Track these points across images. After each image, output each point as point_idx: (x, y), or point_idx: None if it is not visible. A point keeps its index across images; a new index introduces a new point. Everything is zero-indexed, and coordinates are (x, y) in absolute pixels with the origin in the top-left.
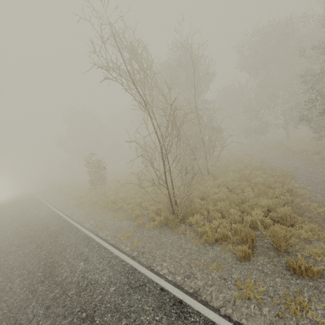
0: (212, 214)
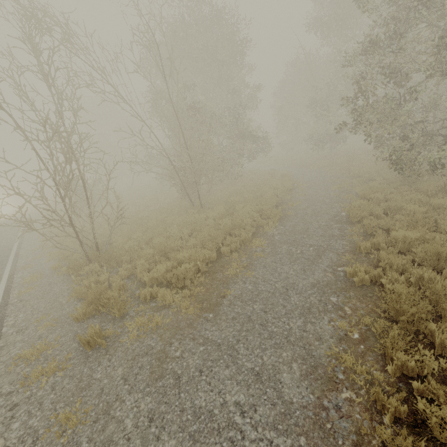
0: (123, 264)
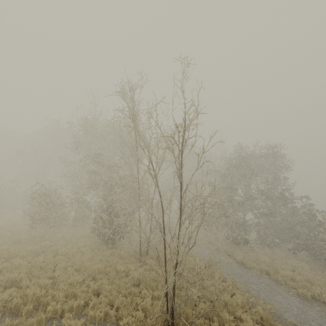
0: (211, 324)
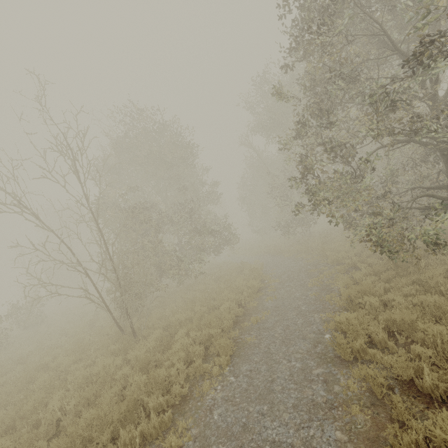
0: None
